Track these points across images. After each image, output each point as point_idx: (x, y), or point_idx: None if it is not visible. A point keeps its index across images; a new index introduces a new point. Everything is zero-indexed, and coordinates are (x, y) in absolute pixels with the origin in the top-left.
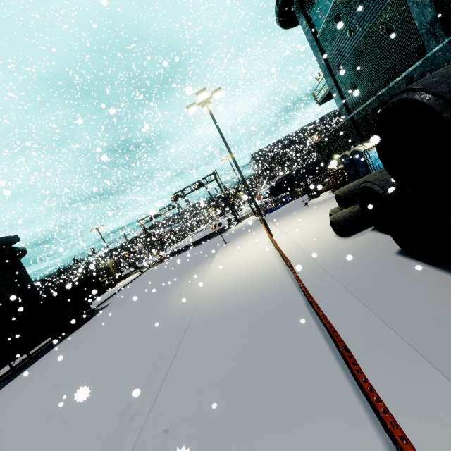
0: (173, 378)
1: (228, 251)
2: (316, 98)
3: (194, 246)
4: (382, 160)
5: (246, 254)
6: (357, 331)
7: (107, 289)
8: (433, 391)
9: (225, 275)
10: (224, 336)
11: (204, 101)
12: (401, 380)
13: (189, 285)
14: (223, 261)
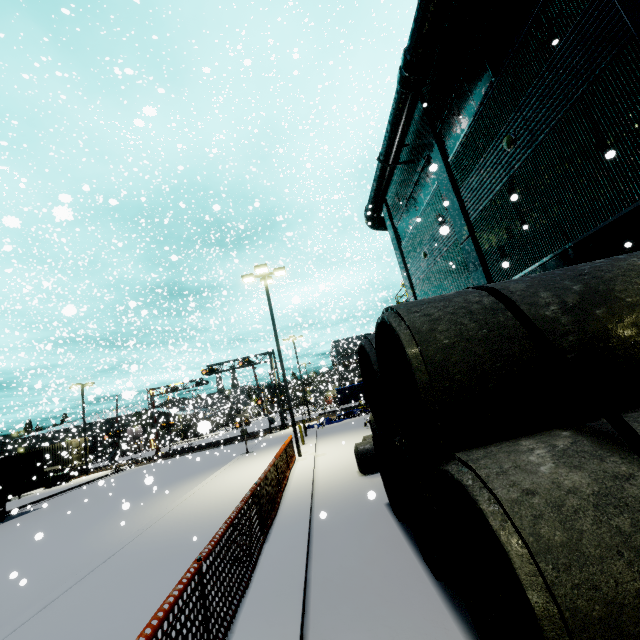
0: (50, 612)
1: (242, 463)
2: (398, 302)
3: (211, 448)
4: (366, 391)
5: (257, 471)
6: (276, 577)
7: (50, 484)
8: (280, 636)
9: (211, 494)
10: (148, 568)
11: (263, 275)
12: (266, 625)
13: (164, 500)
14: (225, 475)
